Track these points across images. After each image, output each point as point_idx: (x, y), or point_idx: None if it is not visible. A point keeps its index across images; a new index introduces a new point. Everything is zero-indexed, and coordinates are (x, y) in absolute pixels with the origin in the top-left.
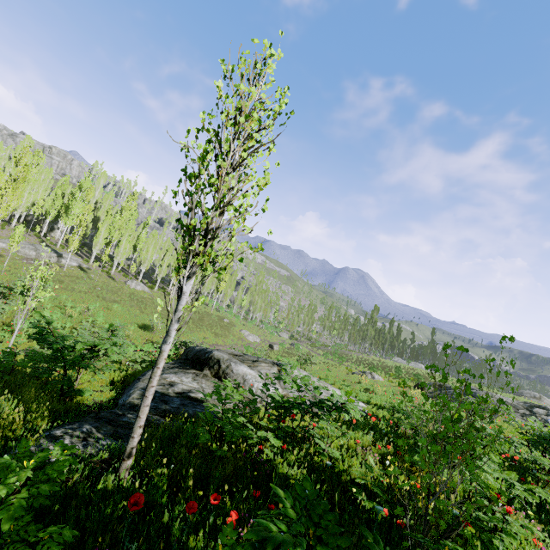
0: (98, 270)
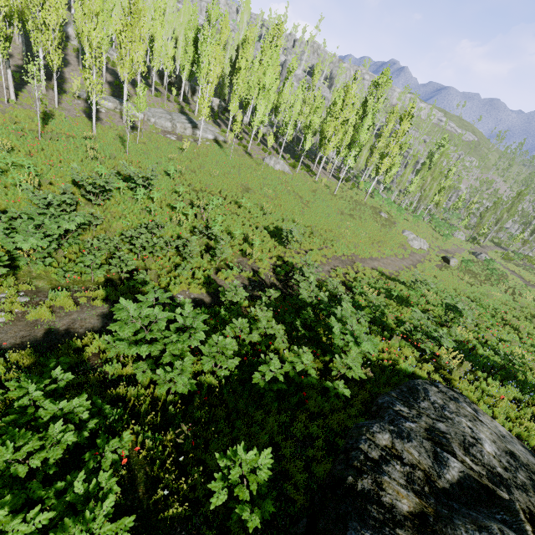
0: (234, 143)
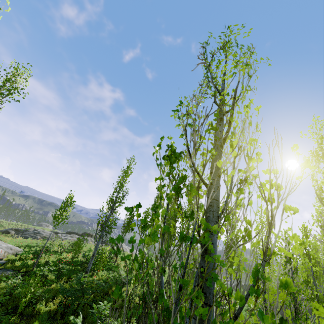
0: None
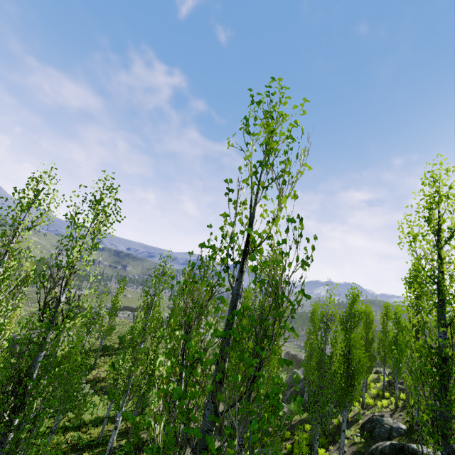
0: None
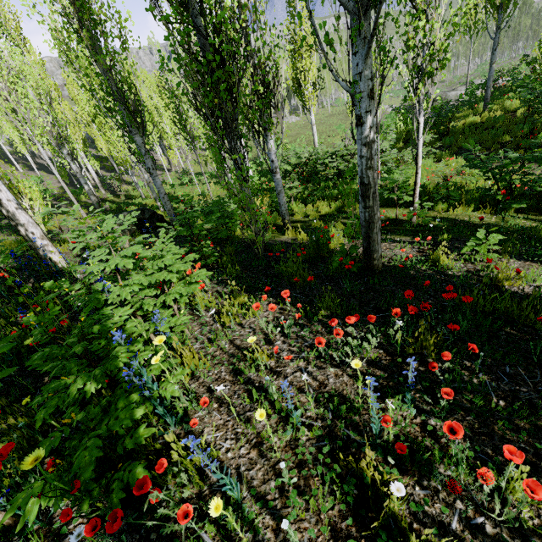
0: None
